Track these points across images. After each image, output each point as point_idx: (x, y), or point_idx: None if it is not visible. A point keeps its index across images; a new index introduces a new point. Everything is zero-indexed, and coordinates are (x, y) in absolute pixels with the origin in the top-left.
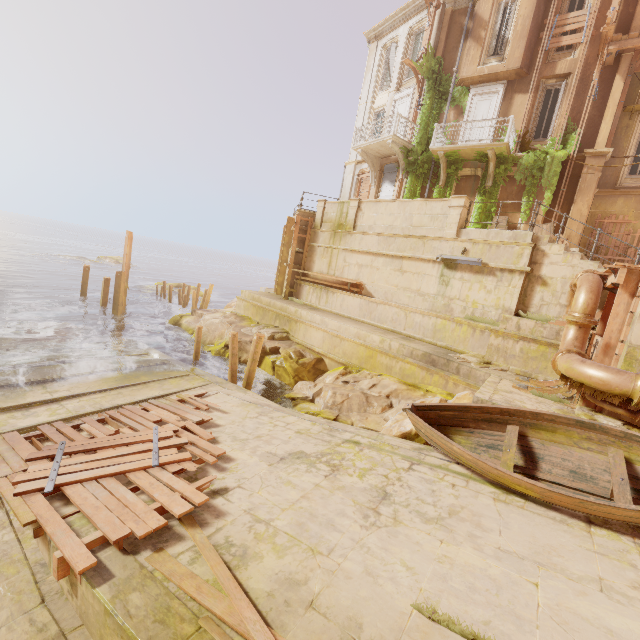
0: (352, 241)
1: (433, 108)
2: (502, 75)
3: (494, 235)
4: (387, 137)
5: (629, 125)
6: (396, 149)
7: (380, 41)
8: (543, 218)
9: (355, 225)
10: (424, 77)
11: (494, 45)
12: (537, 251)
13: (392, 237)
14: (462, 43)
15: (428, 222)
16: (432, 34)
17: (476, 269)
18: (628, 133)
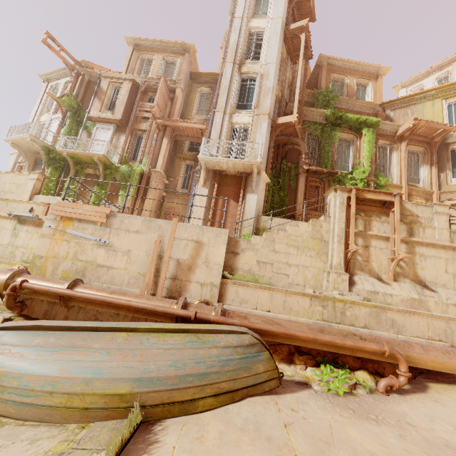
0: None
1: (73, 129)
2: (112, 121)
3: (53, 200)
4: (26, 135)
5: (179, 164)
6: (37, 146)
7: (50, 83)
8: (131, 204)
9: None
10: (66, 108)
11: (109, 104)
12: None
13: None
14: (93, 98)
15: (15, 189)
16: (76, 88)
17: (37, 223)
18: (179, 167)
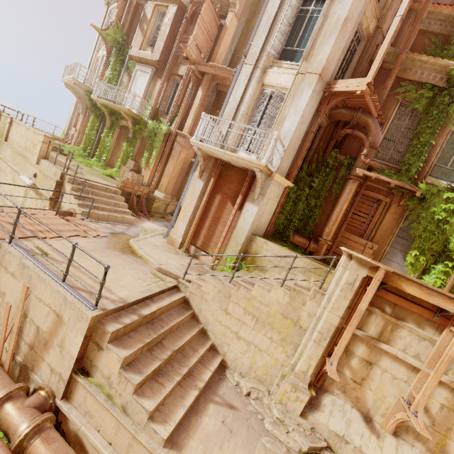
0: (2, 149)
1: (116, 69)
2: (150, 62)
3: (50, 169)
4: (70, 78)
5: None
6: (81, 90)
7: (110, 7)
8: (153, 168)
9: (8, 137)
10: (110, 44)
11: (150, 39)
12: (63, 187)
13: (16, 153)
14: (137, 29)
15: (32, 148)
16: (124, 14)
17: (37, 190)
18: None
